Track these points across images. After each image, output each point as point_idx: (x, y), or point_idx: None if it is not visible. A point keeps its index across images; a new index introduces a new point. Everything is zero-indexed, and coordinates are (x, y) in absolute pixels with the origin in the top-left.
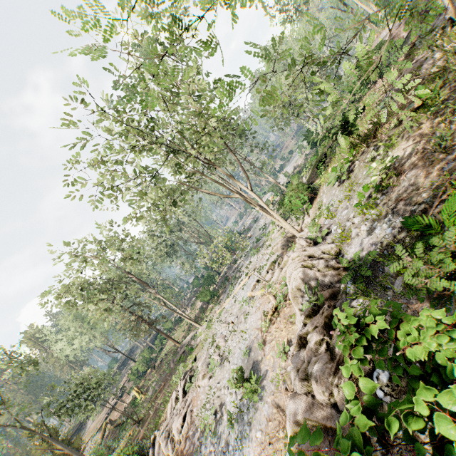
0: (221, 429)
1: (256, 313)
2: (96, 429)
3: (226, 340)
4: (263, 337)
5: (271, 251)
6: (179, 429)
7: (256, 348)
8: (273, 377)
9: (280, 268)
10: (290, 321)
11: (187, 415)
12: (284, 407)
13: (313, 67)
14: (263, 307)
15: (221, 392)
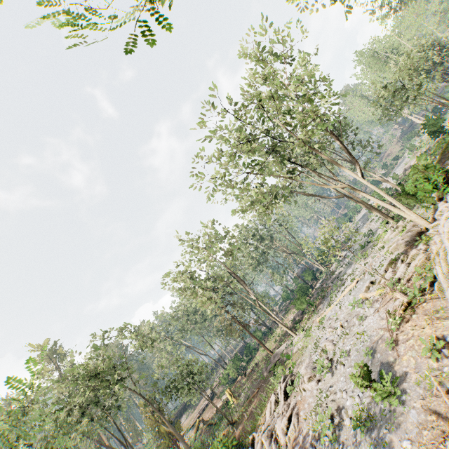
0: (342, 435)
1: (375, 313)
2: (189, 426)
3: (335, 344)
4: (393, 336)
5: (386, 252)
6: (284, 431)
7: (382, 348)
8: (419, 379)
9: (406, 263)
10: (435, 317)
11: (292, 416)
12: (447, 414)
13: (429, 51)
14: (386, 306)
15: (336, 396)
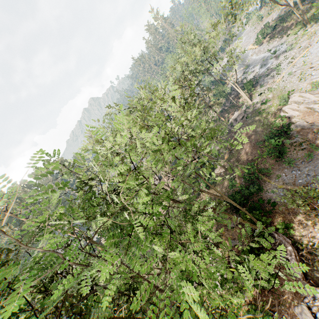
0: None
1: None
2: None
3: None
4: None
5: None
6: None
7: None
8: None
9: None
10: None
11: None
12: None
13: None
14: None
15: None
